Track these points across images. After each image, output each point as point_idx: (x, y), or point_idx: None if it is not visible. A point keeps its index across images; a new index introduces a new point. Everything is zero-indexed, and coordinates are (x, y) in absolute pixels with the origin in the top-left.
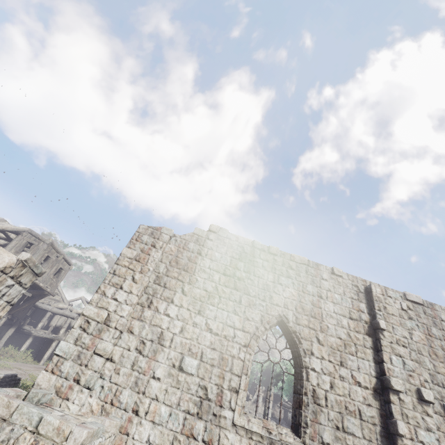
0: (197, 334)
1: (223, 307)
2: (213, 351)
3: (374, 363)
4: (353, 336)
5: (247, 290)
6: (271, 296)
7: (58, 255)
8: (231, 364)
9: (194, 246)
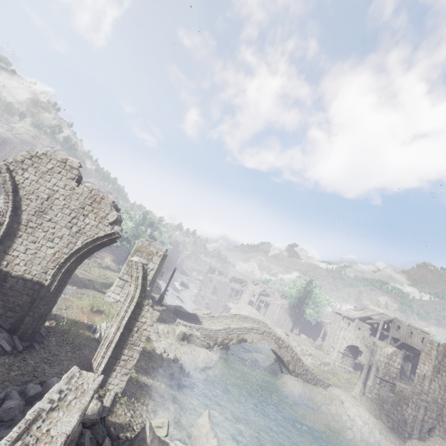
0: None
1: None
2: None
3: None
4: None
5: None
6: None
7: (416, 330)
8: None
9: None
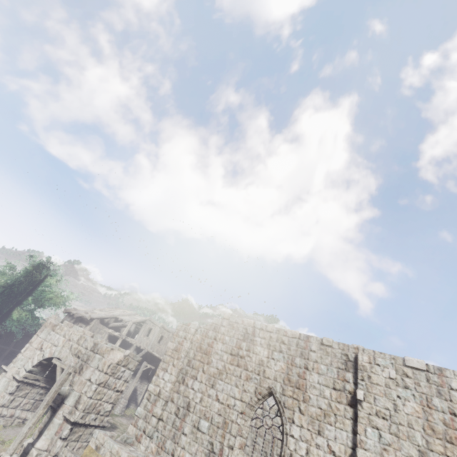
0: (210, 403)
1: (228, 381)
2: (219, 416)
3: (352, 434)
4: (334, 407)
5: (246, 366)
6: (264, 370)
7: (169, 333)
8: (231, 427)
9: (212, 333)
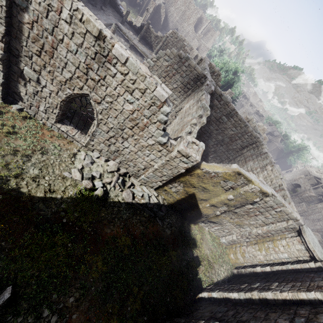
0: None
1: None
2: None
3: None
4: None
5: None
6: None
7: None
8: None
9: None
